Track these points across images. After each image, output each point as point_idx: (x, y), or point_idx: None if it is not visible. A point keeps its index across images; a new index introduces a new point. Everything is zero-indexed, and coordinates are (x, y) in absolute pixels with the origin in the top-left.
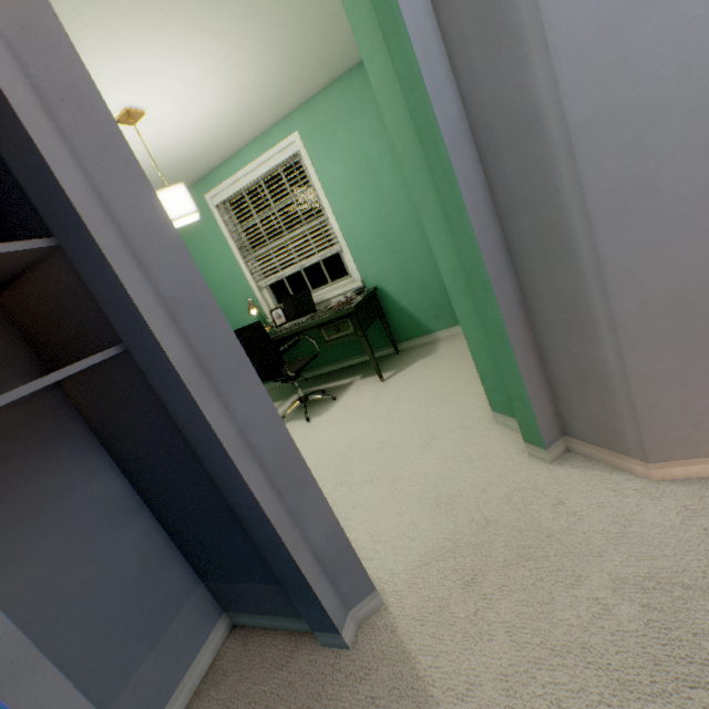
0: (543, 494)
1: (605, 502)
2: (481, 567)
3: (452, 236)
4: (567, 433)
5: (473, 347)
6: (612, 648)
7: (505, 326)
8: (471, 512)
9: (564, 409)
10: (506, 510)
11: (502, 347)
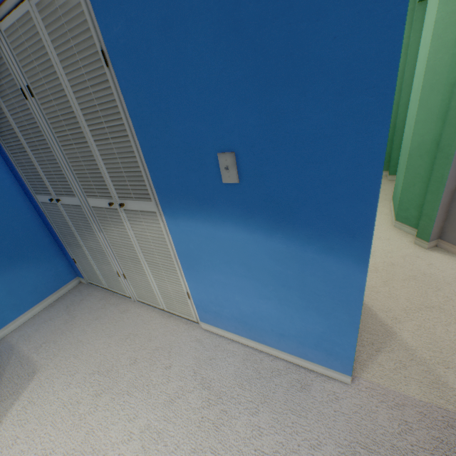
0: (422, 260)
1: (454, 268)
2: (390, 278)
3: (444, 125)
4: (441, 238)
5: (406, 185)
6: (452, 310)
7: (447, 179)
8: (383, 259)
9: (448, 226)
10: (402, 261)
11: (436, 189)
